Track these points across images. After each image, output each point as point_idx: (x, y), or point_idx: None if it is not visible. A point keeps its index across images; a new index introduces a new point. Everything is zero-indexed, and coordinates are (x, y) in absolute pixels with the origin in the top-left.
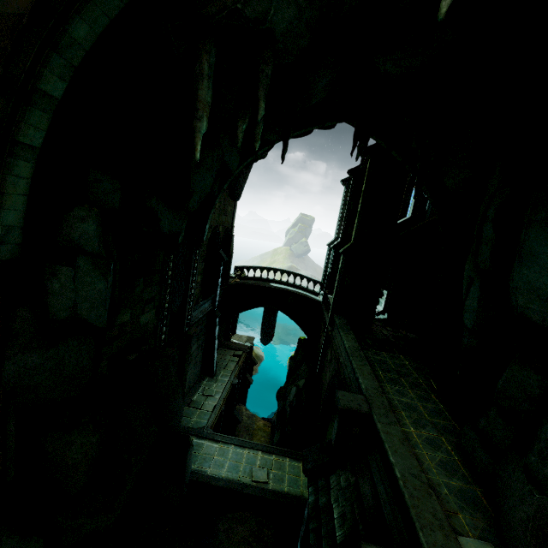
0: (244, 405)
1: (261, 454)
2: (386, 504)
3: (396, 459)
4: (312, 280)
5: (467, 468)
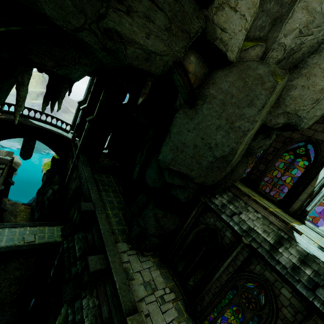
0: (6, 198)
1: (29, 228)
2: (97, 241)
3: (102, 227)
4: (65, 122)
5: (125, 221)
